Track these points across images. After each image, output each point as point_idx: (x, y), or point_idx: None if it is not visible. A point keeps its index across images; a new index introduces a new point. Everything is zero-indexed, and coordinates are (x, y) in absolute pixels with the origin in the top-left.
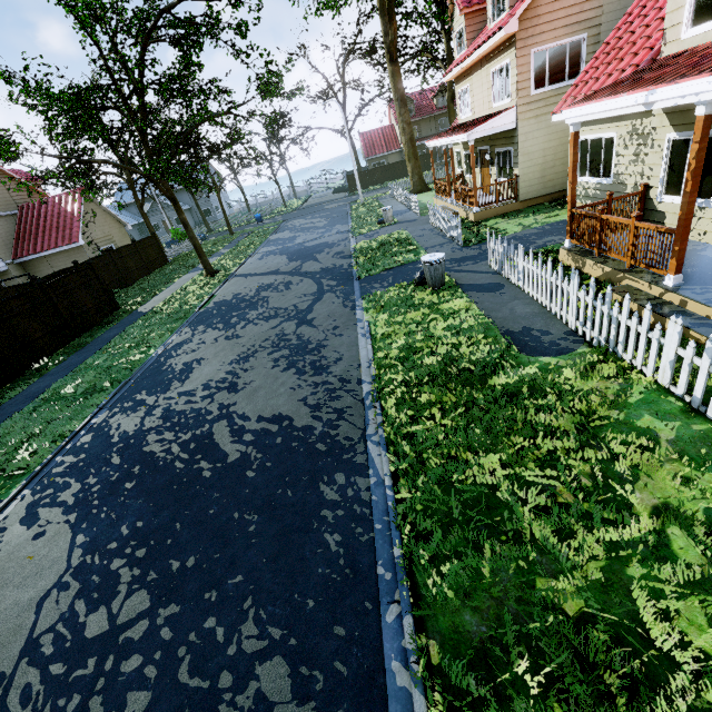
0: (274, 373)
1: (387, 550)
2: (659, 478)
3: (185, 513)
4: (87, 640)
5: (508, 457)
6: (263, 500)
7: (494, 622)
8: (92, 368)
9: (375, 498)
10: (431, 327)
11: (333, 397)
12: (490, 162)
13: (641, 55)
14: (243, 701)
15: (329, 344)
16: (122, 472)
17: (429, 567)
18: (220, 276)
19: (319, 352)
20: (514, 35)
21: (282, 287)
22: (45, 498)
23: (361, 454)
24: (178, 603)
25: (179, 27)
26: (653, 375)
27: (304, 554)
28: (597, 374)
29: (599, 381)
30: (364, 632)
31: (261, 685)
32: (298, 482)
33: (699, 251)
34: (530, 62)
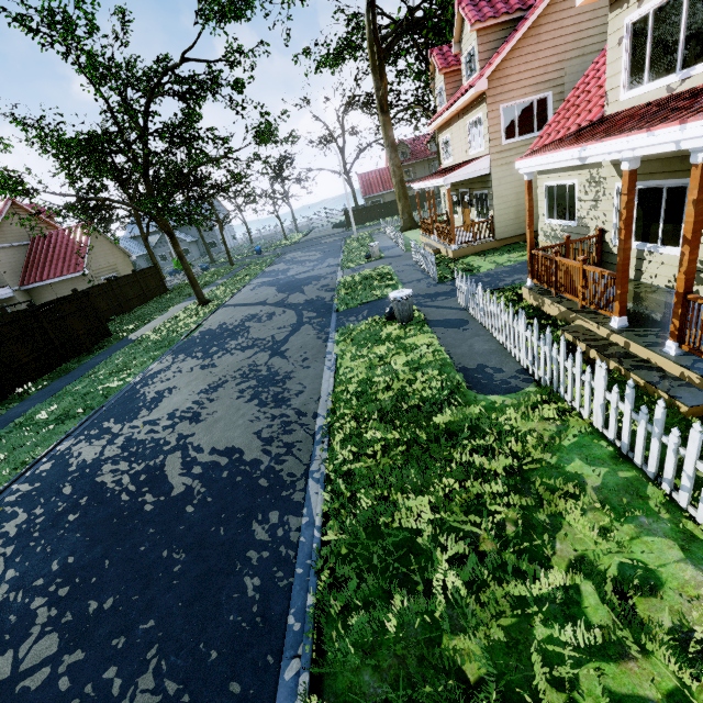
0: (237, 404)
1: (302, 597)
2: (579, 528)
3: (117, 549)
4: None
5: (437, 500)
6: (194, 537)
7: (392, 684)
8: (71, 394)
9: (303, 540)
10: (391, 362)
11: (286, 431)
12: (469, 204)
13: (594, 112)
14: None
15: (295, 376)
16: (70, 503)
17: (337, 619)
18: (212, 305)
19: (284, 383)
20: (484, 92)
21: (265, 318)
22: None
23: (299, 491)
24: (84, 649)
25: (184, 83)
26: (589, 417)
27: (220, 599)
28: (538, 415)
29: (539, 421)
30: (259, 690)
31: None
32: (233, 519)
33: (649, 294)
34: (500, 116)
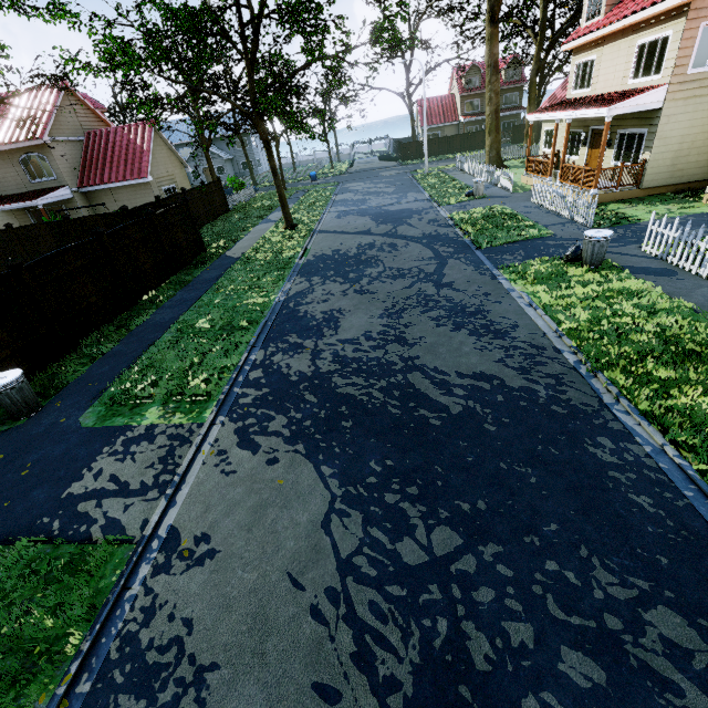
0: (443, 331)
1: None
2: None
3: (437, 457)
4: (411, 567)
5: None
6: (525, 454)
7: None
8: (214, 306)
9: (664, 466)
10: (616, 304)
11: (536, 362)
12: (607, 144)
13: None
14: (650, 644)
15: (491, 309)
16: (328, 410)
17: None
18: (302, 230)
19: (485, 316)
20: (688, 3)
21: (388, 248)
22: (251, 427)
23: (613, 421)
24: (497, 543)
25: None
26: None
27: (618, 511)
28: None
29: None
30: None
31: (662, 632)
32: (556, 441)
33: None
34: (696, 37)
